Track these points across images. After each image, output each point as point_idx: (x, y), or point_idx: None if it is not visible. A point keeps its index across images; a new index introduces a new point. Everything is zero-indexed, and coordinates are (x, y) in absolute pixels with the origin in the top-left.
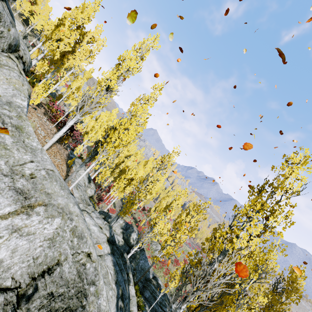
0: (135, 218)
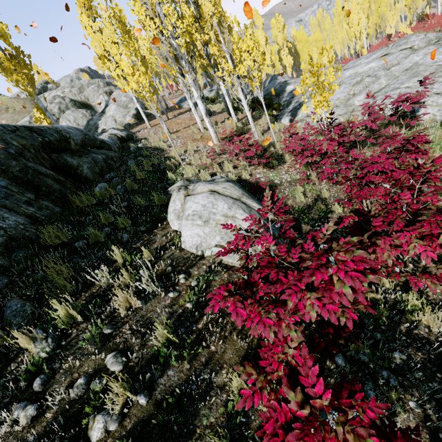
0: None
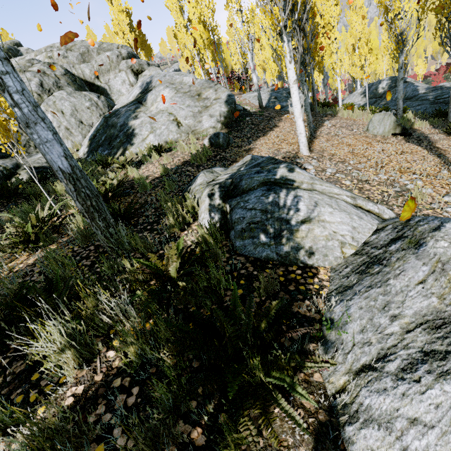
0: None
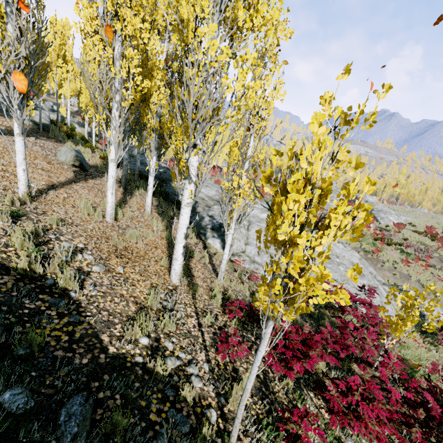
0: None
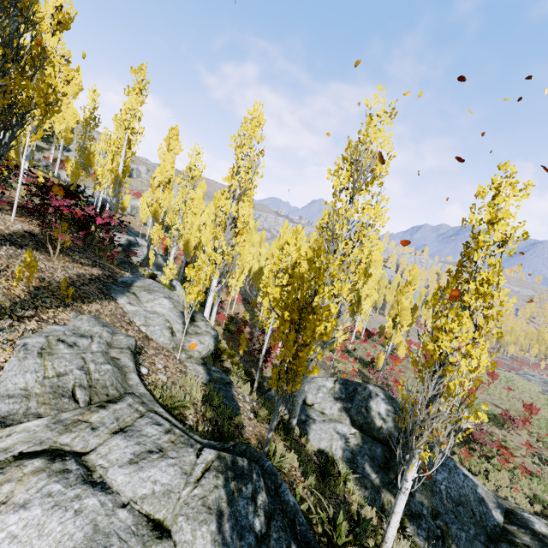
0: (361, 357)
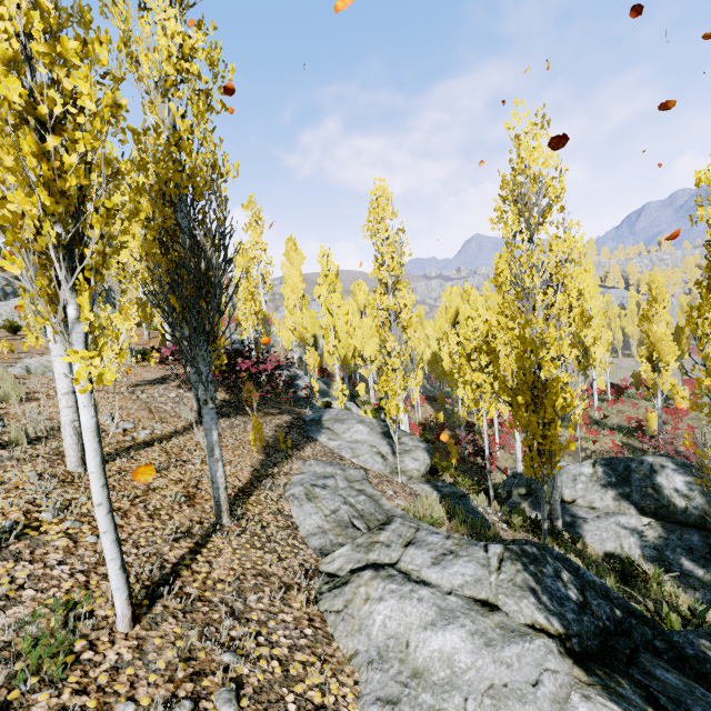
0: (619, 425)
